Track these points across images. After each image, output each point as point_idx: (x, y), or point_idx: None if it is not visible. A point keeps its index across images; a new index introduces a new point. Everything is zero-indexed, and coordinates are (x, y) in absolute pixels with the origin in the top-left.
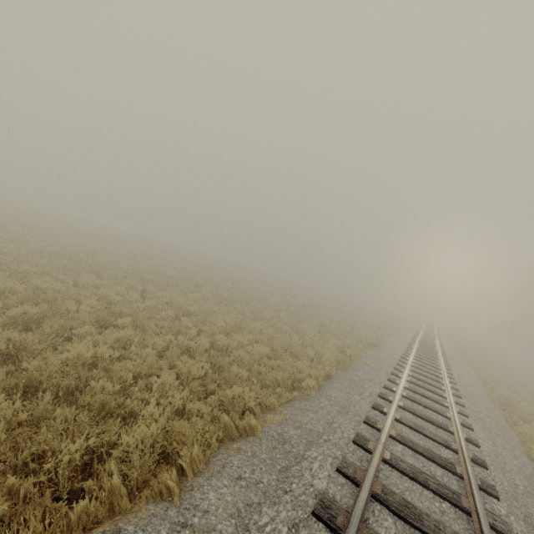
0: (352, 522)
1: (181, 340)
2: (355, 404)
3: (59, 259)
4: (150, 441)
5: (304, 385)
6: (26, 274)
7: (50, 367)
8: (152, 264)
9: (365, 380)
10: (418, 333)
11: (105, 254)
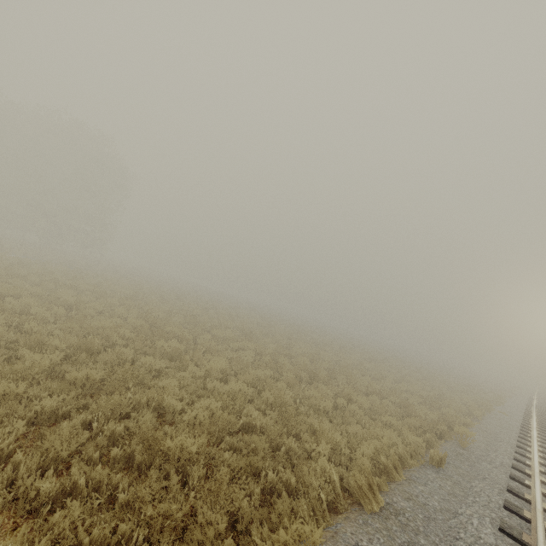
0: (534, 447)
1: (389, 384)
2: (508, 427)
3: (271, 330)
4: (436, 419)
5: (474, 413)
6: (291, 343)
7: (373, 389)
8: (298, 329)
9: (505, 420)
10: (531, 399)
11: (274, 323)
